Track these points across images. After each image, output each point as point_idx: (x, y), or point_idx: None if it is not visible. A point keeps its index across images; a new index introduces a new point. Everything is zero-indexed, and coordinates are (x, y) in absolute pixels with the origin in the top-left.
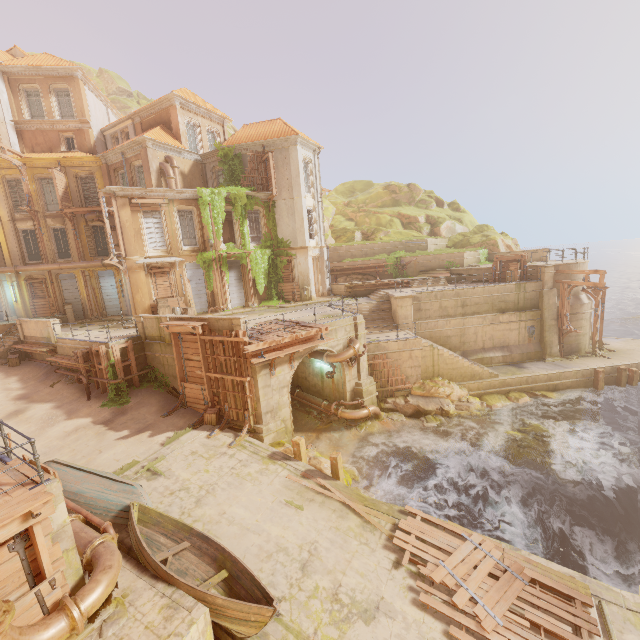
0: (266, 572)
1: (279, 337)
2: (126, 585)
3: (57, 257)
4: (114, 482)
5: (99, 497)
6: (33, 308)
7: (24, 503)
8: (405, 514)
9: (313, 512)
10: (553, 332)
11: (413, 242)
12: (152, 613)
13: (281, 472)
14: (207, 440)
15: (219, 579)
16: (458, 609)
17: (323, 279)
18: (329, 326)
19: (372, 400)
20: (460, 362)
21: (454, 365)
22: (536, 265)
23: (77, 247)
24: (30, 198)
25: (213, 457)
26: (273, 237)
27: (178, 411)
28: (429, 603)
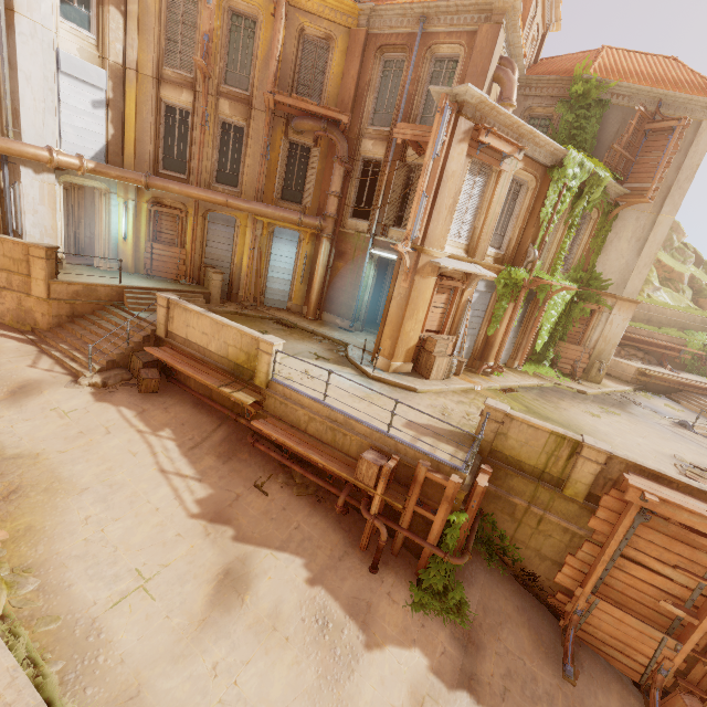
0: None
1: None
2: None
3: (214, 178)
4: None
5: None
6: (148, 257)
7: None
8: None
9: None
10: None
11: None
12: None
13: None
14: None
15: None
16: None
17: None
18: None
19: None
20: None
21: None
22: None
23: (261, 173)
24: (209, 44)
25: None
26: (588, 266)
27: (581, 660)
28: None
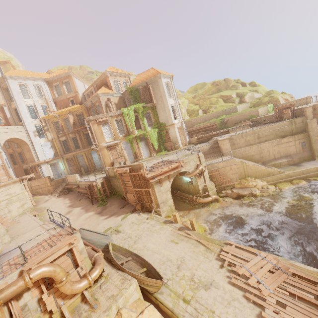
0: (162, 269)
1: (160, 169)
2: (108, 272)
3: (75, 149)
4: (102, 235)
5: (97, 241)
6: (70, 170)
7: (68, 240)
8: (227, 244)
9: (183, 245)
10: (317, 143)
11: (229, 109)
12: (117, 281)
13: (169, 228)
14: (138, 217)
15: (143, 271)
16: (251, 286)
17: (185, 137)
18: (184, 160)
19: (213, 192)
20: (259, 168)
21: (256, 170)
22: (300, 108)
23: (81, 143)
24: (62, 127)
25: (140, 224)
26: (157, 122)
27: (126, 206)
28: (236, 283)
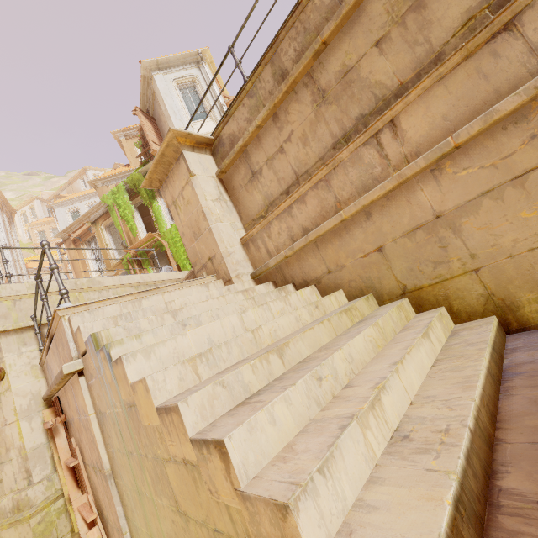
0: None
1: None
2: None
3: None
4: None
5: None
6: None
7: None
8: None
9: None
10: None
11: None
12: None
13: None
14: None
15: None
16: None
17: None
18: None
19: None
20: None
21: None
22: None
23: None
24: None
25: None
26: None
27: None
28: None
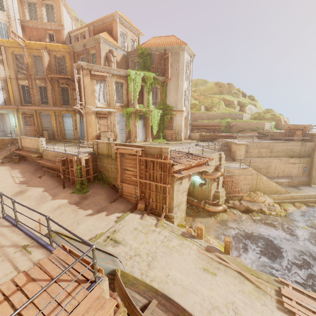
0: None
1: (190, 162)
2: None
3: (40, 103)
4: (100, 251)
5: None
6: (25, 131)
7: (93, 312)
8: (279, 283)
9: (223, 278)
10: None
11: (235, 114)
12: None
13: (192, 246)
14: (141, 220)
15: None
16: None
17: (186, 130)
18: (214, 157)
19: (222, 201)
20: (271, 184)
21: (267, 185)
22: (312, 133)
23: (52, 98)
24: (28, 66)
25: (148, 233)
26: (164, 103)
27: (118, 200)
28: None
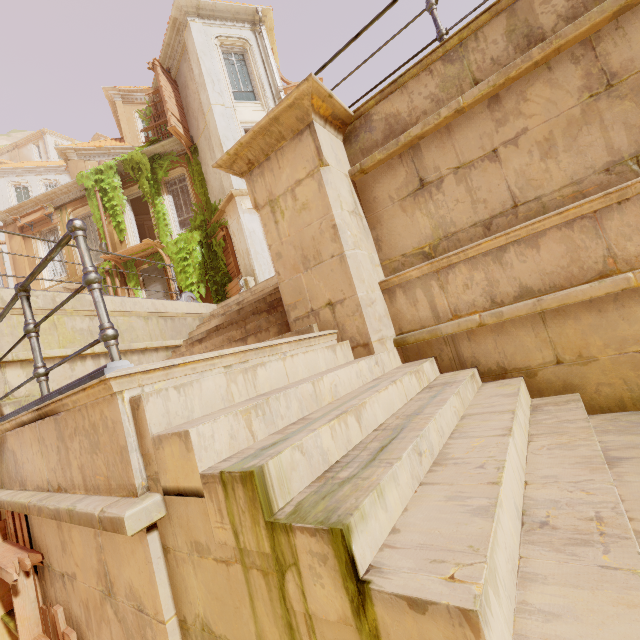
0: None
1: None
2: None
3: None
4: None
5: None
6: None
7: None
8: None
9: None
10: None
11: None
12: None
13: None
14: None
15: None
16: None
17: None
18: None
19: None
20: None
21: None
22: None
23: None
24: None
25: None
26: (204, 207)
27: None
28: None
